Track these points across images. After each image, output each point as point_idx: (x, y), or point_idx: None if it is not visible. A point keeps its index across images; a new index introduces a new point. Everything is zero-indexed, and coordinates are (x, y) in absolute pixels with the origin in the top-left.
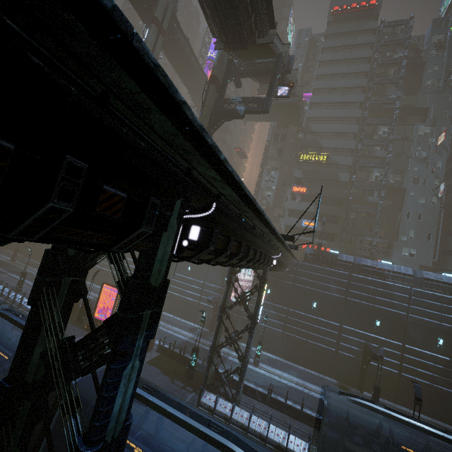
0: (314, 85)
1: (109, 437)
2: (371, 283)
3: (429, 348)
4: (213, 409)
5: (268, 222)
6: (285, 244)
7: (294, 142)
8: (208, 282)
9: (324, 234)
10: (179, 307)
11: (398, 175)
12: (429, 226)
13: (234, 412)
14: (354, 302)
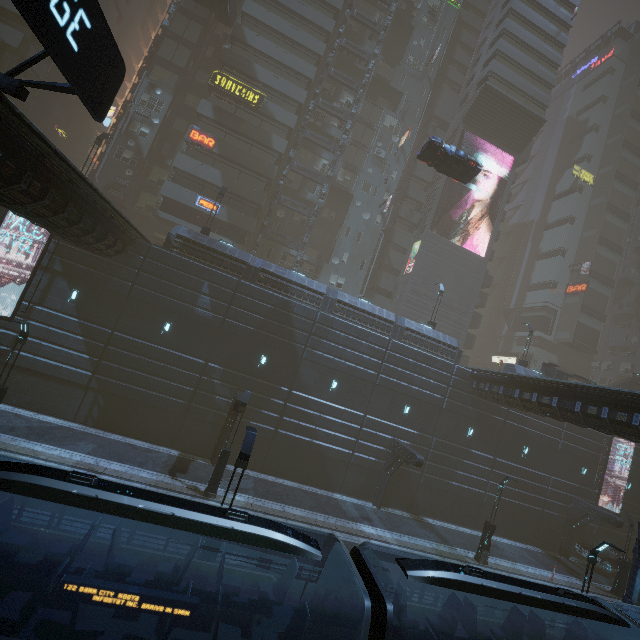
0: None
1: None
2: (268, 299)
3: (319, 394)
4: None
5: None
6: None
7: (215, 54)
8: None
9: (230, 229)
10: None
11: (350, 173)
12: (366, 251)
13: None
14: (236, 326)
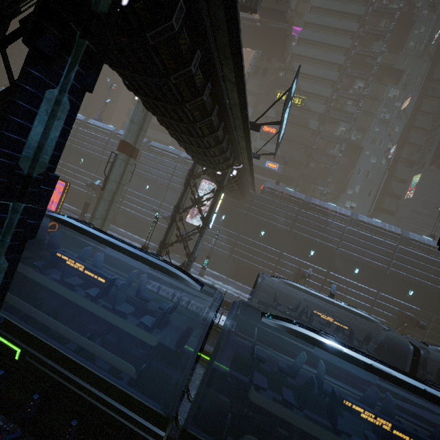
0: (307, 18)
1: (24, 166)
2: (315, 219)
3: (346, 275)
4: (156, 293)
5: (240, 62)
6: (249, 143)
7: (274, 80)
8: (166, 203)
9: (283, 178)
10: (133, 224)
11: (360, 133)
12: (373, 184)
13: (175, 297)
14: (297, 234)
